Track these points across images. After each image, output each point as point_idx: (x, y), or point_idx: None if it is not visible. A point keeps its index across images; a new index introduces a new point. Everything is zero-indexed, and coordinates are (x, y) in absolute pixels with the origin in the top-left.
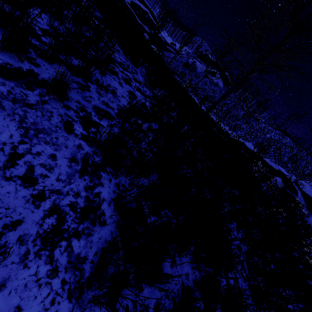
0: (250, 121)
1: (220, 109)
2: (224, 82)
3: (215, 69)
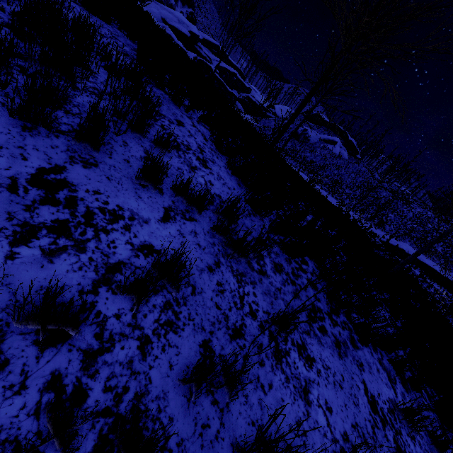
0: (398, 206)
1: (353, 194)
2: (349, 150)
3: (333, 135)
